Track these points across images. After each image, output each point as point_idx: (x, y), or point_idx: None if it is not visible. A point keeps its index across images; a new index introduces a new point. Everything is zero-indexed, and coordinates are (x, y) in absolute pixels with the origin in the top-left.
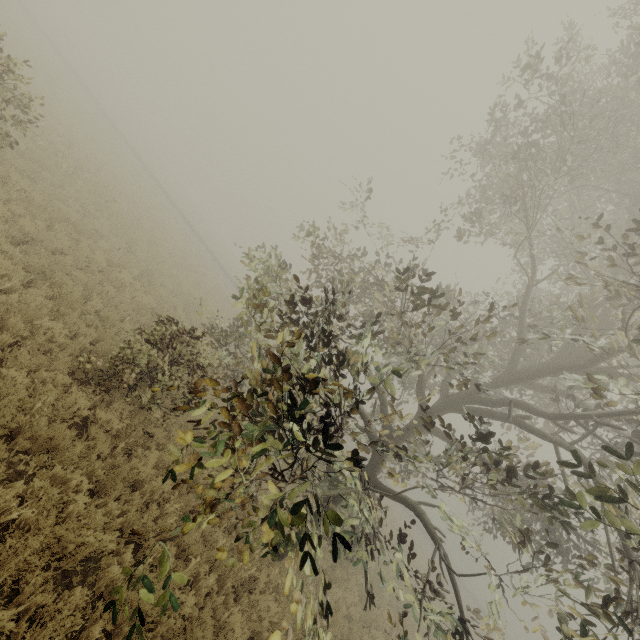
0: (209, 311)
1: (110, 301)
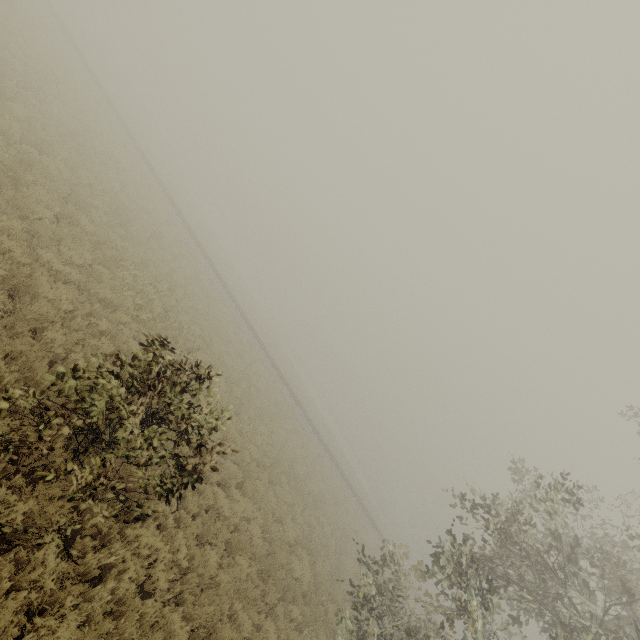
0: (277, 450)
1: (248, 594)
